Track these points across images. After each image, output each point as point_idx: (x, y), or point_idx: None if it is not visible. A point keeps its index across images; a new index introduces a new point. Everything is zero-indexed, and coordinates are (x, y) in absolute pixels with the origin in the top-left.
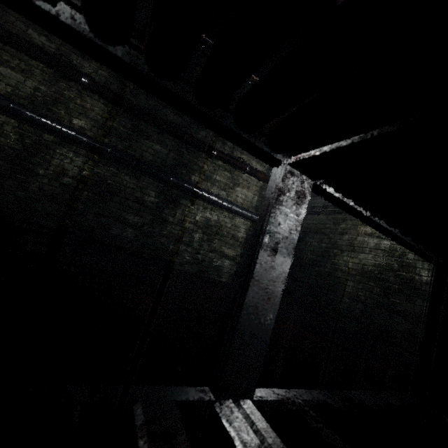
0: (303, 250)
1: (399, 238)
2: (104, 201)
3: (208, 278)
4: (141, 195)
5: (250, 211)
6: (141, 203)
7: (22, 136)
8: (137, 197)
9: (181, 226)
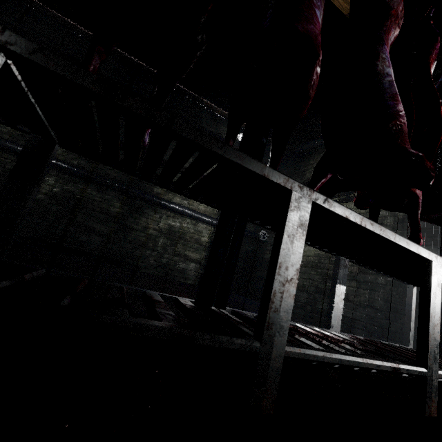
0: (264, 251)
1: (159, 184)
2: (73, 213)
3: (171, 279)
4: (107, 207)
5: (212, 217)
6: (106, 213)
7: (3, 163)
8: (103, 209)
9: (145, 233)
